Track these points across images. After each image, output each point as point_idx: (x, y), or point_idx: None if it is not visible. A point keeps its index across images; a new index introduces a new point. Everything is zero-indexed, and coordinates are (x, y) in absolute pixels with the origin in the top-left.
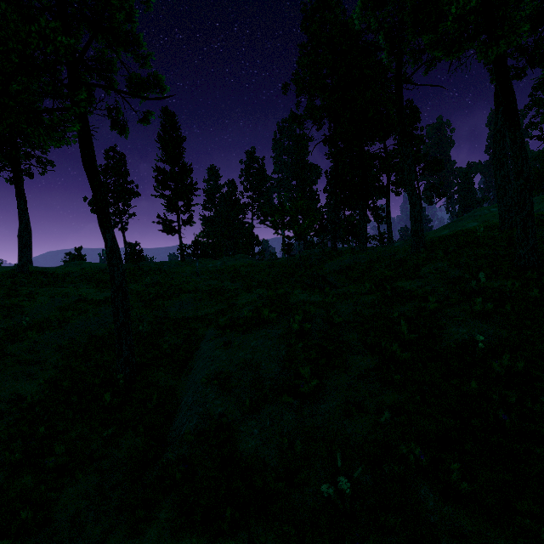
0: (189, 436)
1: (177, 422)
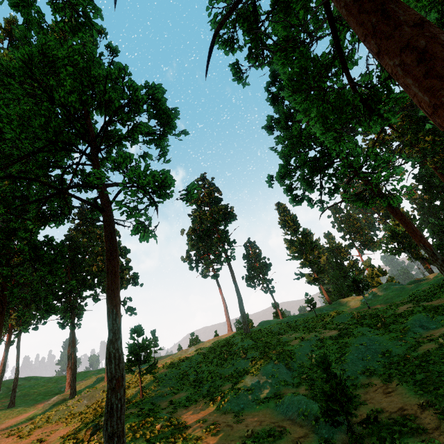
0: None
1: None
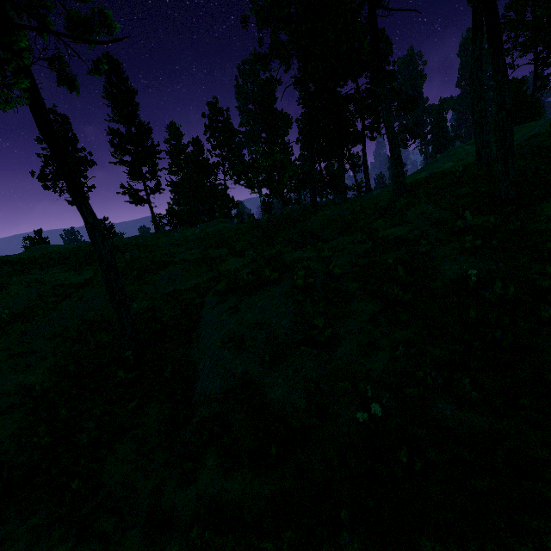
0: (217, 395)
1: (199, 386)
